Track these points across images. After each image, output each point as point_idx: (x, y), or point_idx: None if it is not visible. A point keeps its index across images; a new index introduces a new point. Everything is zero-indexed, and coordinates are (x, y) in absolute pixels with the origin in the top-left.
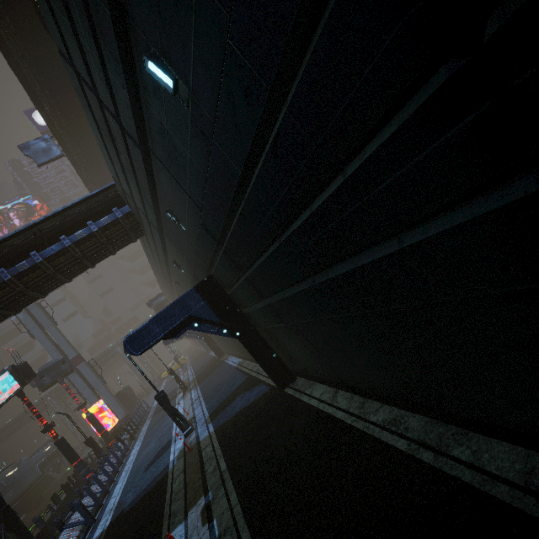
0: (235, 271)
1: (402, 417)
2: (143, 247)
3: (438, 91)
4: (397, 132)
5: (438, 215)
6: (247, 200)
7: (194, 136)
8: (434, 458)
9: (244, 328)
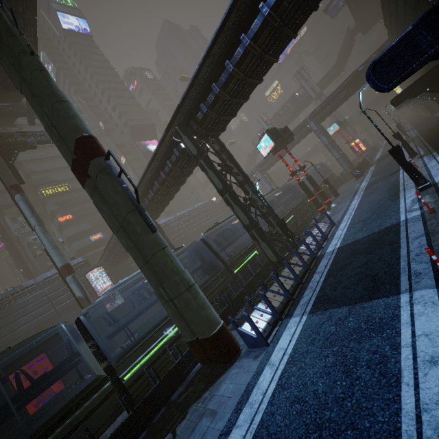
0: None
1: None
2: None
3: None
4: None
5: None
6: None
7: None
8: None
9: (437, 96)
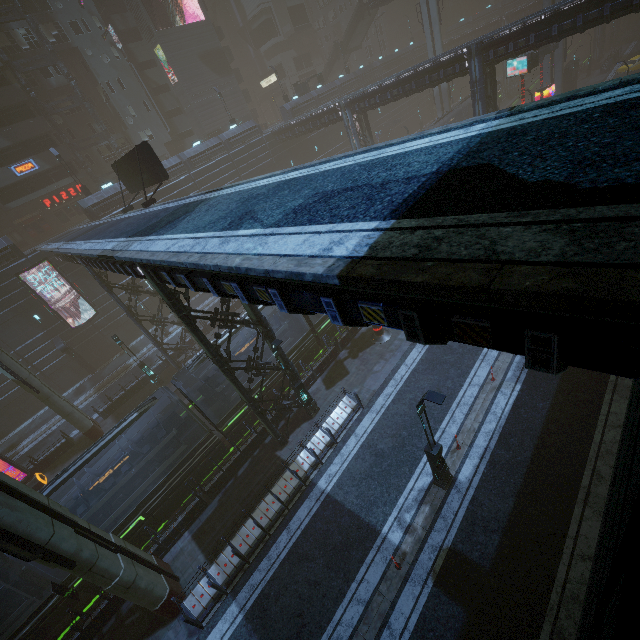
0: None
1: None
2: None
3: None
4: None
5: None
6: None
7: None
8: None
9: None
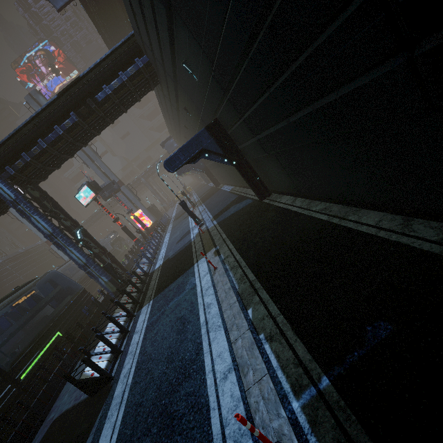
0: (235, 115)
1: (330, 206)
2: (156, 94)
3: (359, 6)
4: (340, 26)
5: (359, 77)
6: (250, 59)
7: (213, 1)
8: (338, 221)
9: (239, 158)
